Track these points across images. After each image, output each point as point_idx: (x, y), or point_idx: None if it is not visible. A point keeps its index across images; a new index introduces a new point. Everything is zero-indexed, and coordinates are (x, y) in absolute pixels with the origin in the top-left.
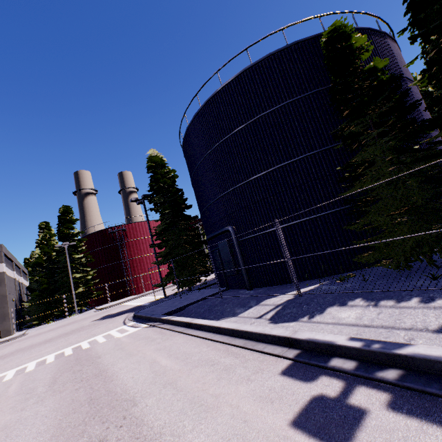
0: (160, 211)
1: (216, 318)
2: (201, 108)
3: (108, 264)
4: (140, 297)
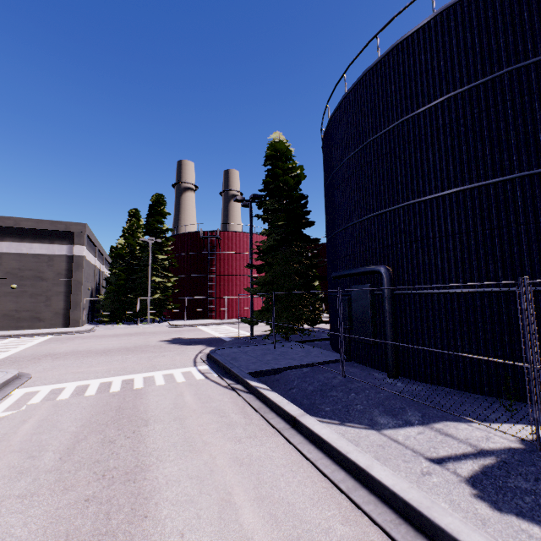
0: (269, 222)
1: (337, 417)
2: (379, 59)
3: (192, 275)
4: (220, 324)
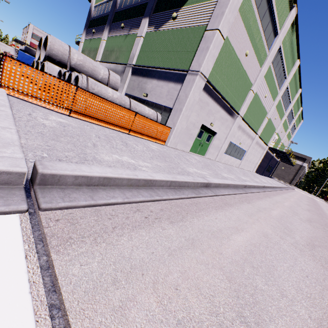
0: None
1: None
2: None
3: None
4: None
